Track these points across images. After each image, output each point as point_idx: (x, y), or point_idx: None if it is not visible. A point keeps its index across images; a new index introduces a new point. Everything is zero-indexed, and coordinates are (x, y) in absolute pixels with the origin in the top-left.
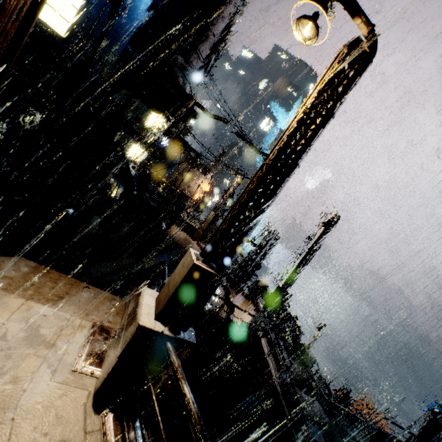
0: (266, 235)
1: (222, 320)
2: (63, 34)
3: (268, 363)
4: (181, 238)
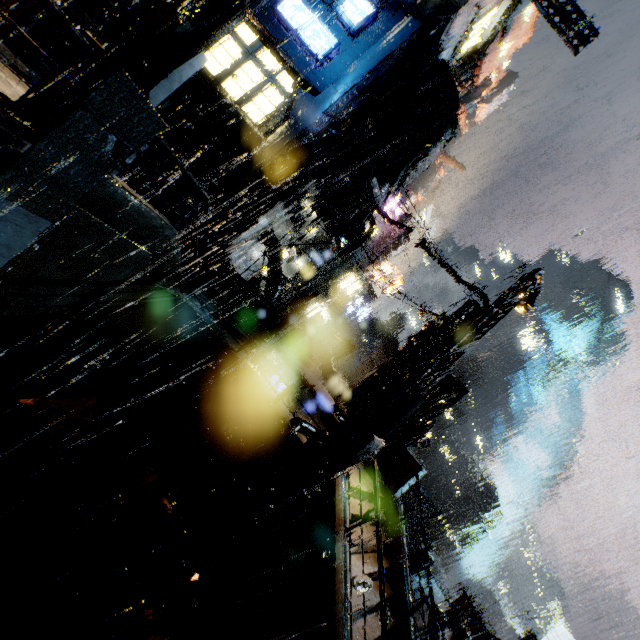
0: (440, 381)
1: (287, 418)
2: (257, 122)
3: (334, 531)
4: (315, 383)
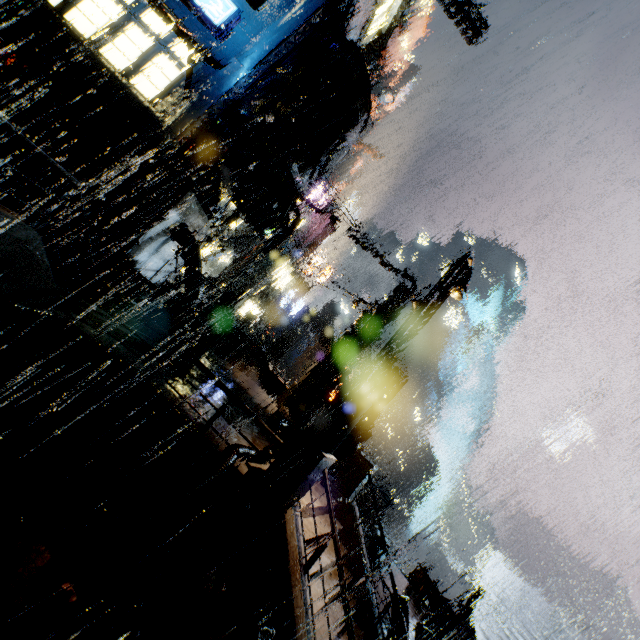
0: None
1: (221, 446)
2: (151, 99)
3: (290, 576)
4: (253, 389)
